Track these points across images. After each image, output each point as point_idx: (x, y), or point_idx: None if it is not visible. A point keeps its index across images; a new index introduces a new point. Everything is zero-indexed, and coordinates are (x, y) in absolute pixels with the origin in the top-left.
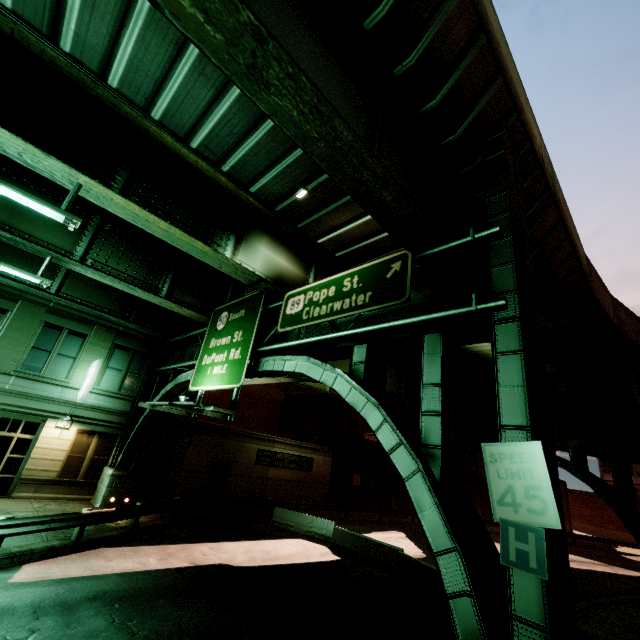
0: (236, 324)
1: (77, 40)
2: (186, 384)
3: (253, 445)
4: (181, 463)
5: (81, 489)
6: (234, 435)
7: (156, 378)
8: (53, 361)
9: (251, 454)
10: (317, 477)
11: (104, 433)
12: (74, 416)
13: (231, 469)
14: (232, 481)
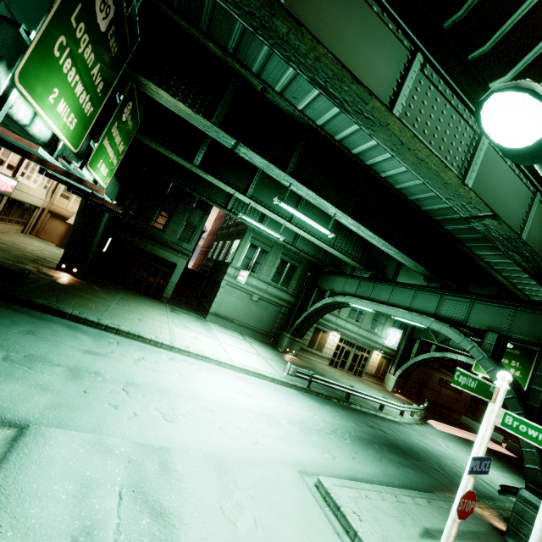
0: (512, 356)
1: (536, 296)
2: (452, 358)
3: (438, 374)
4: (410, 377)
5: (379, 380)
6: (431, 368)
7: (416, 340)
8: (378, 325)
9: (436, 379)
10: (463, 398)
11: (387, 358)
12: (381, 350)
13: (427, 384)
14: (426, 390)
